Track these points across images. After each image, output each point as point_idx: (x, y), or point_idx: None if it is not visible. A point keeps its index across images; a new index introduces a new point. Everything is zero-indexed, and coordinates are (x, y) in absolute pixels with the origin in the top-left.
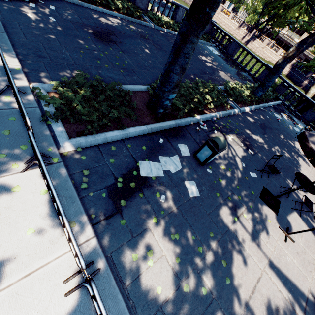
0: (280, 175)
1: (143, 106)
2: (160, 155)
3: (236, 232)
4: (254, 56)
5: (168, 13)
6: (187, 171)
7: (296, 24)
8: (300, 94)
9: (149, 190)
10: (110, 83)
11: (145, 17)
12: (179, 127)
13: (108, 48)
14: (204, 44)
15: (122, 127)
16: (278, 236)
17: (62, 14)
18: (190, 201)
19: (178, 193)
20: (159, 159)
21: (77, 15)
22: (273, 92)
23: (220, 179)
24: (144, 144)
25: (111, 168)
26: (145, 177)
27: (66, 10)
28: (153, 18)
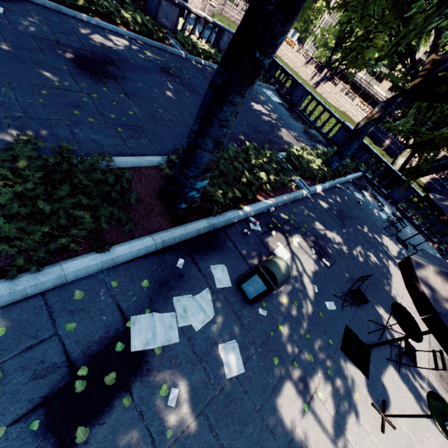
0: (368, 299)
1: (152, 196)
2: (176, 295)
3: (307, 438)
4: (326, 109)
5: (208, 37)
6: (225, 320)
7: (375, 68)
8: (386, 165)
9: (146, 384)
10: (87, 158)
11: (173, 40)
12: (215, 230)
13: (99, 87)
14: (260, 86)
15: (103, 247)
16: (372, 424)
17: (16, 21)
18: (226, 389)
19: (205, 375)
20: (173, 303)
21: (48, 26)
22: (352, 160)
23: (280, 326)
24: (147, 275)
25: (67, 346)
26: (140, 353)
27: (27, 15)
28: (185, 43)
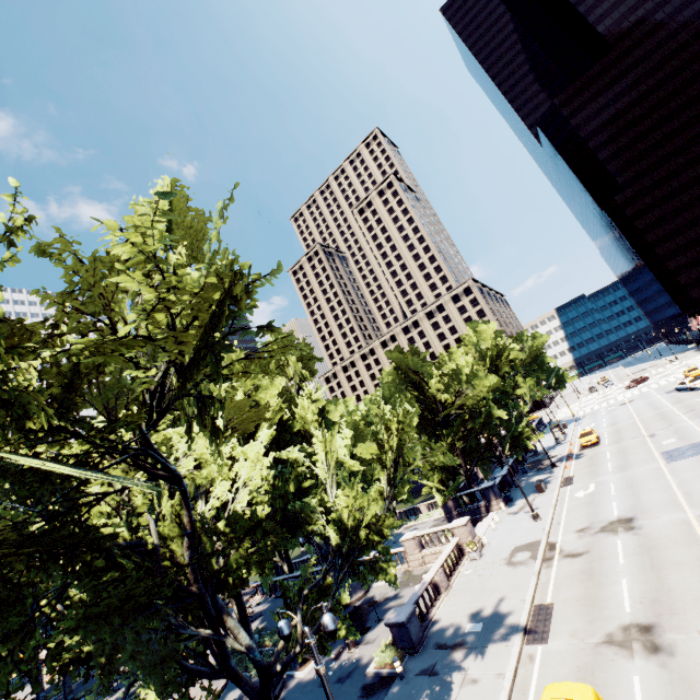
0: None
1: None
2: None
3: None
4: None
5: None
6: None
7: None
8: None
9: None
10: None
11: None
12: None
13: None
14: None
15: None
16: None
17: None
18: None
19: None
20: None
21: None
22: None
23: None
24: None
25: None
26: None
27: None
28: None
